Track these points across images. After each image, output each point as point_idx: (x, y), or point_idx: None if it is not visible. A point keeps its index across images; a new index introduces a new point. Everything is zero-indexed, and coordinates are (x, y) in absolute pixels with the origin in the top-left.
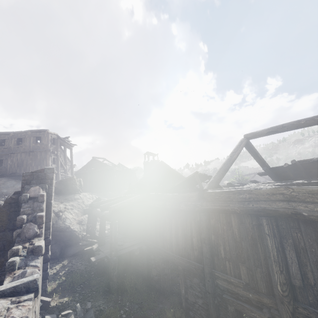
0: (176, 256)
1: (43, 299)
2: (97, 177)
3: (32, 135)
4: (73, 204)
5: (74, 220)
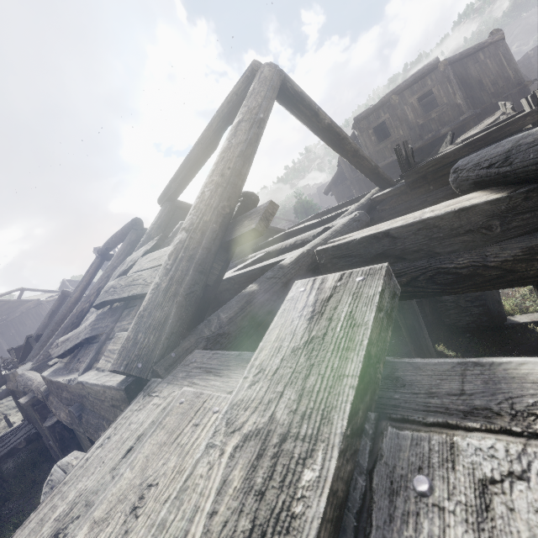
0: None
1: None
2: (19, 328)
3: None
4: None
5: None
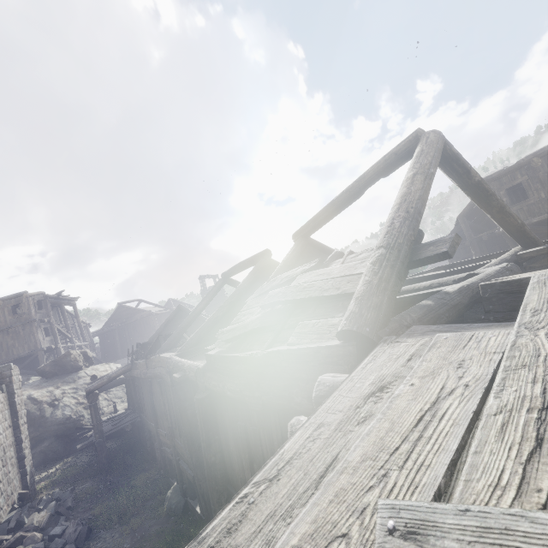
0: (150, 424)
1: (21, 492)
2: (131, 332)
3: (5, 305)
4: (75, 387)
5: (78, 408)
